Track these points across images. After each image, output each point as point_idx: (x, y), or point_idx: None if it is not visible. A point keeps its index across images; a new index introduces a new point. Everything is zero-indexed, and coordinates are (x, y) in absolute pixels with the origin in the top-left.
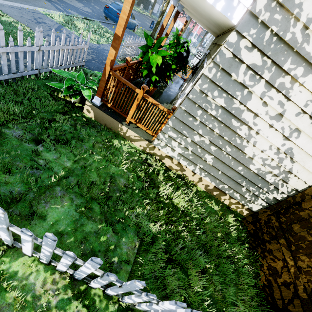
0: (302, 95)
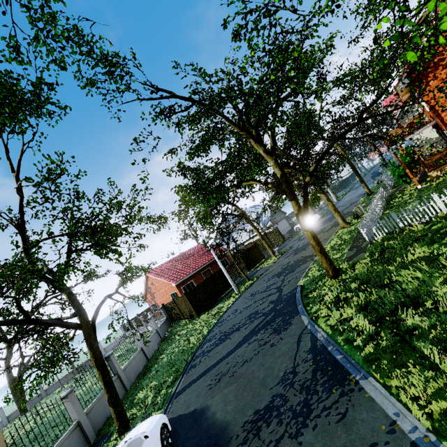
0: (427, 129)
